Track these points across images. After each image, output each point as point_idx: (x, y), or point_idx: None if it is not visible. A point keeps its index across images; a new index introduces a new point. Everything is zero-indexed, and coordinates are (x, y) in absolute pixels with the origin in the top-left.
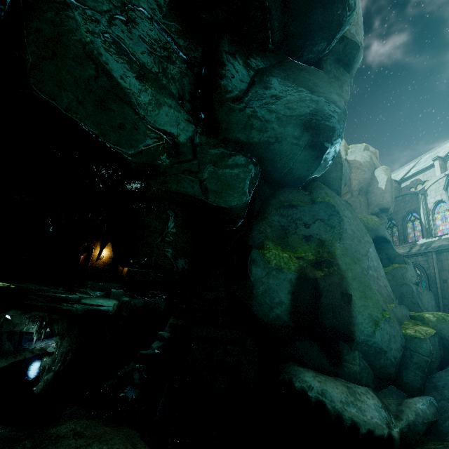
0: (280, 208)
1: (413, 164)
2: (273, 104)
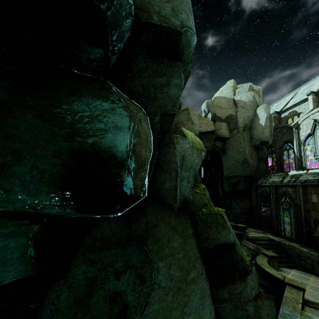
0: (90, 252)
1: (292, 95)
2: (15, 165)
